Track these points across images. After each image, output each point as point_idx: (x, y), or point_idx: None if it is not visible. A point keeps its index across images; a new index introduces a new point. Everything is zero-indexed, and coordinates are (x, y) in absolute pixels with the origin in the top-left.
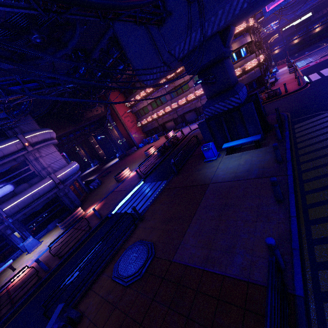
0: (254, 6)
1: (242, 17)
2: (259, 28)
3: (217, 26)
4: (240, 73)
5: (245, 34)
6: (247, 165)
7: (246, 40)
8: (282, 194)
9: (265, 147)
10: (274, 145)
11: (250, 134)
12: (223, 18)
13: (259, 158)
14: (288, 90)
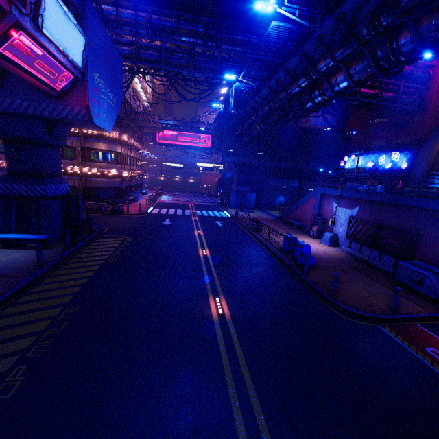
0: (83, 123)
1: (74, 123)
2: (140, 148)
3: (41, 112)
4: (99, 173)
5: (116, 143)
6: (6, 262)
7: (116, 149)
8: (0, 292)
9: (49, 250)
10: (38, 245)
11: (43, 232)
12: (48, 111)
13: (28, 258)
14: (131, 211)
